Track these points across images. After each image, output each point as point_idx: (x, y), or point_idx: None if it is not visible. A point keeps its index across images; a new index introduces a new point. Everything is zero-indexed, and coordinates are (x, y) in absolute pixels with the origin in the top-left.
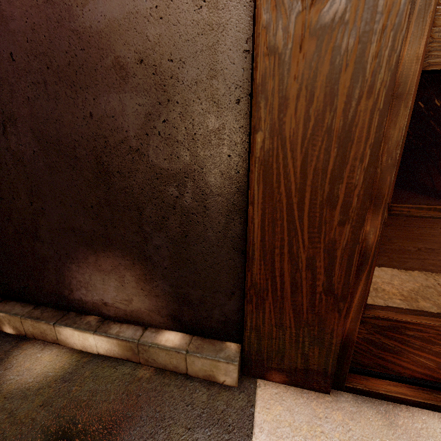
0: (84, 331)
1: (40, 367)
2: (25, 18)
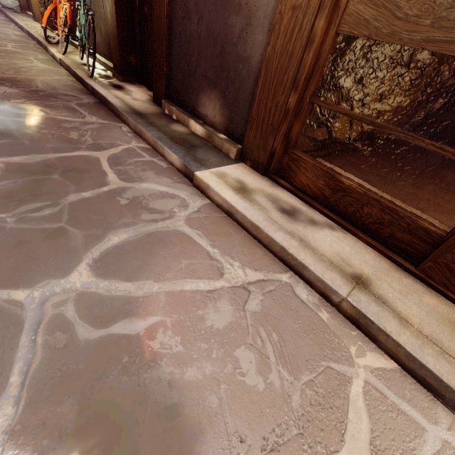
0: (197, 122)
1: (181, 129)
2: None
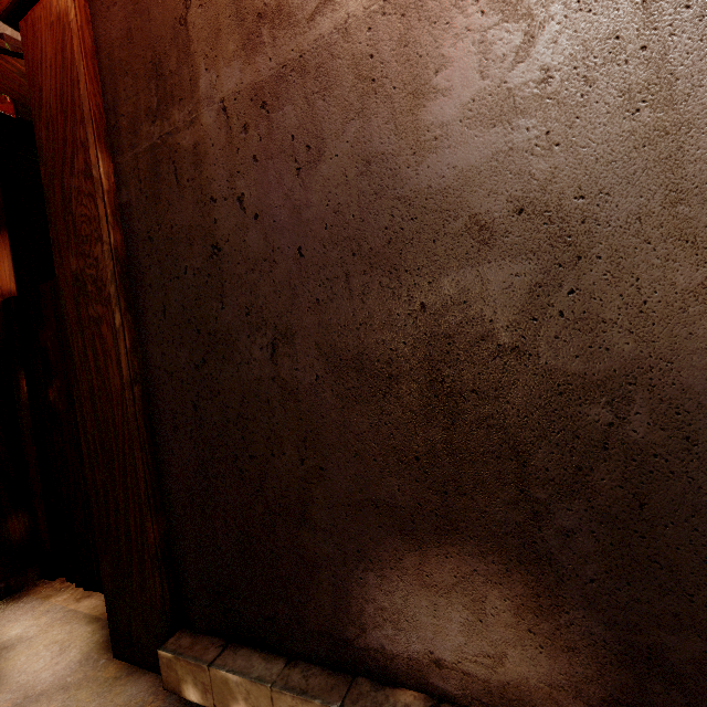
0: None
1: None
2: (326, 202)
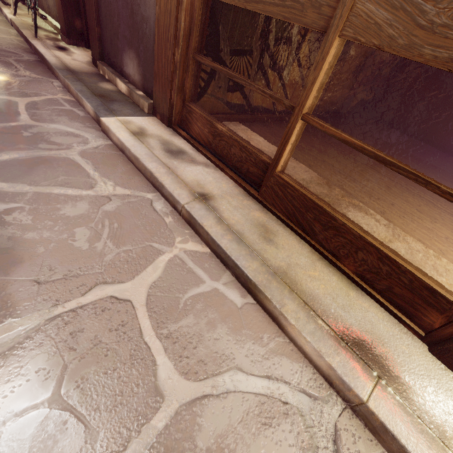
0: (121, 81)
1: (108, 87)
2: None
